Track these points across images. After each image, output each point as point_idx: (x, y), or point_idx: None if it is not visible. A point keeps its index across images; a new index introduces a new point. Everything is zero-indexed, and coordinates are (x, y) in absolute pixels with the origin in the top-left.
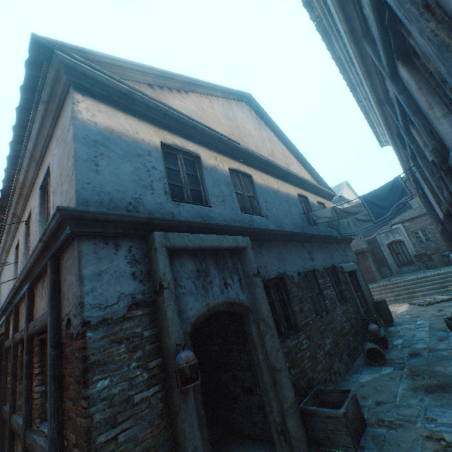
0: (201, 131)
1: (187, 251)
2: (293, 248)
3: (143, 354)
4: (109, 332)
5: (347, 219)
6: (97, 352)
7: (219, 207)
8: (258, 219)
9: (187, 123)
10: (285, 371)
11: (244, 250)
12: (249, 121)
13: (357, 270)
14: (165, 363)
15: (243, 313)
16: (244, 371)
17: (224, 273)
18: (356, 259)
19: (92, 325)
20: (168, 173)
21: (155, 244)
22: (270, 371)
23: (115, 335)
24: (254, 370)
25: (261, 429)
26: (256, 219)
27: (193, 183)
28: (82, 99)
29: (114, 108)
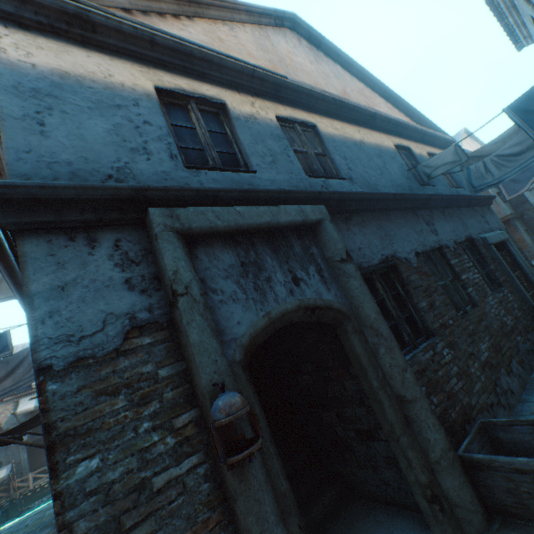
0: (219, 63)
1: (219, 236)
2: (401, 219)
3: (162, 406)
4: (92, 380)
5: (483, 162)
6: (70, 415)
7: (268, 172)
8: (337, 183)
9: (192, 54)
10: (422, 402)
11: (318, 226)
12: (299, 52)
13: (508, 240)
14: (204, 416)
15: (334, 321)
16: (353, 407)
17: (291, 264)
18: (503, 226)
19: (57, 371)
20: (177, 133)
21: (153, 227)
22: (396, 405)
23: (103, 383)
24: (369, 404)
25: (397, 491)
26: (332, 183)
27: (221, 144)
28: (5, 32)
29: (64, 43)
